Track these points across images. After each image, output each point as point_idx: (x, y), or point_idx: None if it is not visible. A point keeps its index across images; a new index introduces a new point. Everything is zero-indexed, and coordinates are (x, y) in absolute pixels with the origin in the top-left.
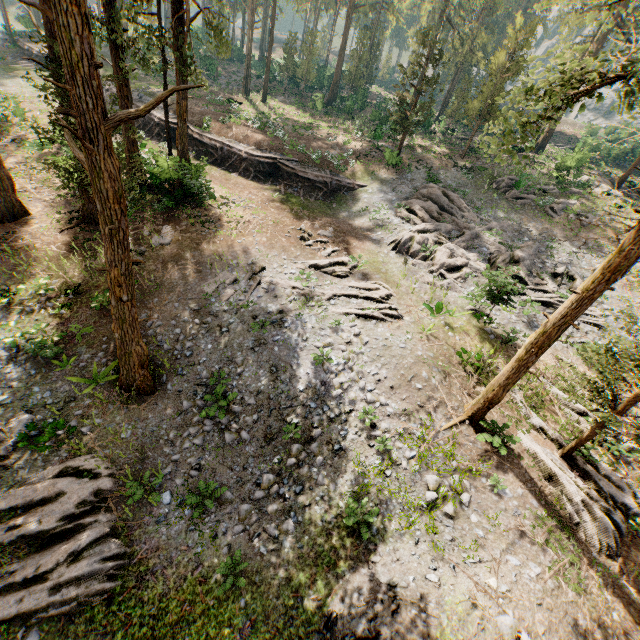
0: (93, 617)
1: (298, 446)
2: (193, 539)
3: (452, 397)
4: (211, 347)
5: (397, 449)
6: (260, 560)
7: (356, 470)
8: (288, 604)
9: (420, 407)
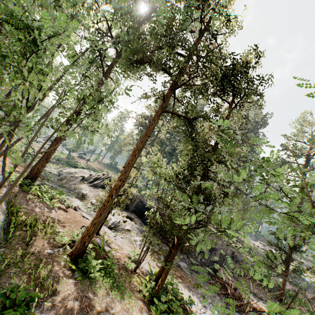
0: None
1: None
2: None
3: None
4: None
5: None
6: None
7: None
8: None
9: None
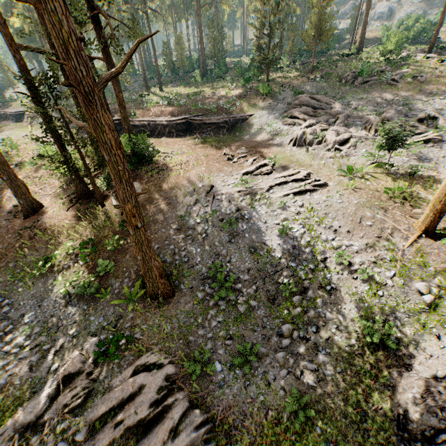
0: None
1: (298, 297)
2: (253, 391)
3: (399, 222)
4: (200, 250)
5: (377, 274)
6: (313, 392)
7: (353, 300)
8: (356, 420)
9: (378, 238)
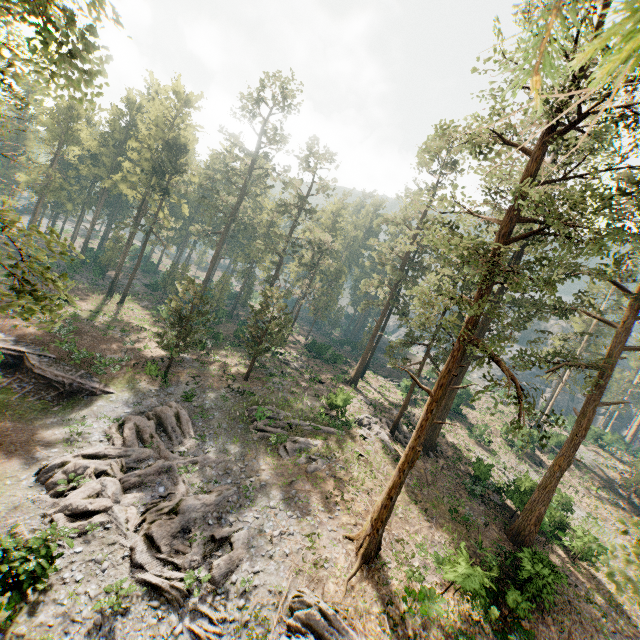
0: None
1: None
2: None
3: None
4: None
5: None
6: None
7: None
8: None
9: None
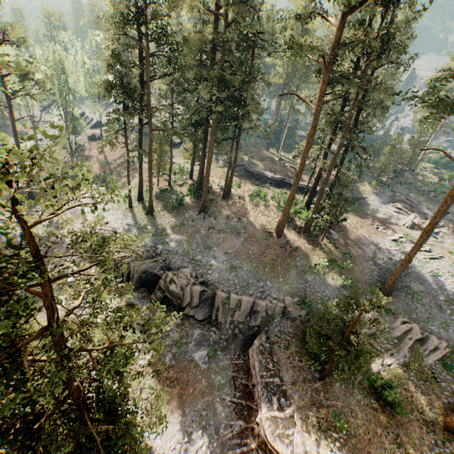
0: (453, 357)
1: (453, 306)
2: (452, 337)
3: None
4: None
5: None
6: None
7: None
8: None
9: None
